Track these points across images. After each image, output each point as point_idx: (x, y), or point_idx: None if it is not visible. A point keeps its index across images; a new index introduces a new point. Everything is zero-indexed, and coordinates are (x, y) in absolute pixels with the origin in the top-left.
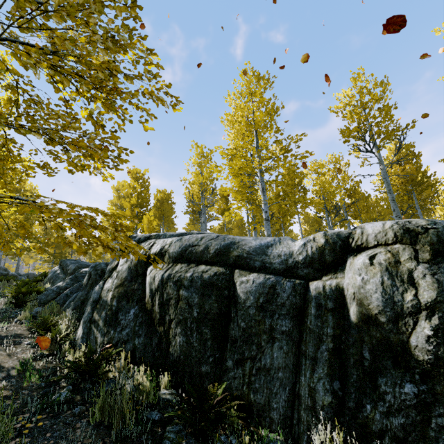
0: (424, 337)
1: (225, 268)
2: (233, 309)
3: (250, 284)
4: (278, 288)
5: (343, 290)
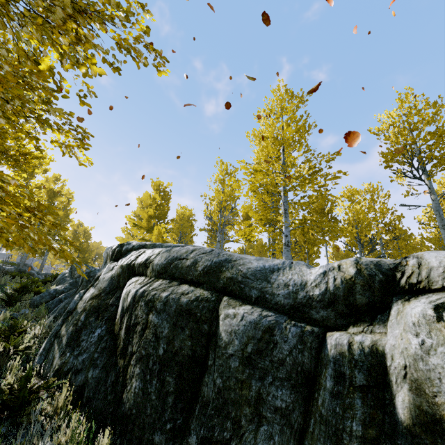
0: None
1: (212, 292)
2: (211, 354)
3: (237, 321)
4: (277, 333)
5: (383, 356)
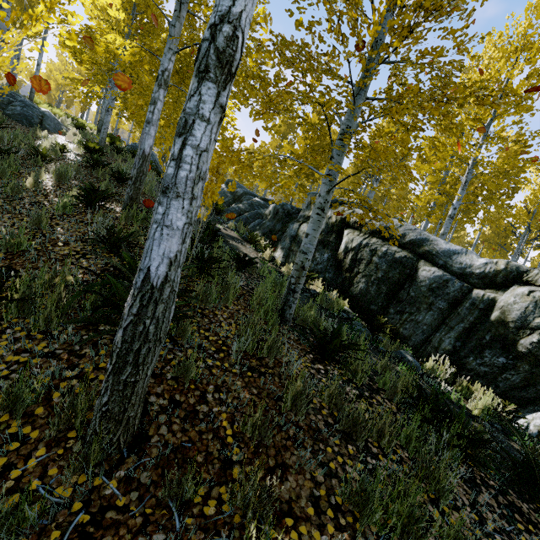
0: (530, 341)
1: (414, 255)
2: (408, 283)
3: (431, 273)
4: (450, 283)
5: (496, 302)
